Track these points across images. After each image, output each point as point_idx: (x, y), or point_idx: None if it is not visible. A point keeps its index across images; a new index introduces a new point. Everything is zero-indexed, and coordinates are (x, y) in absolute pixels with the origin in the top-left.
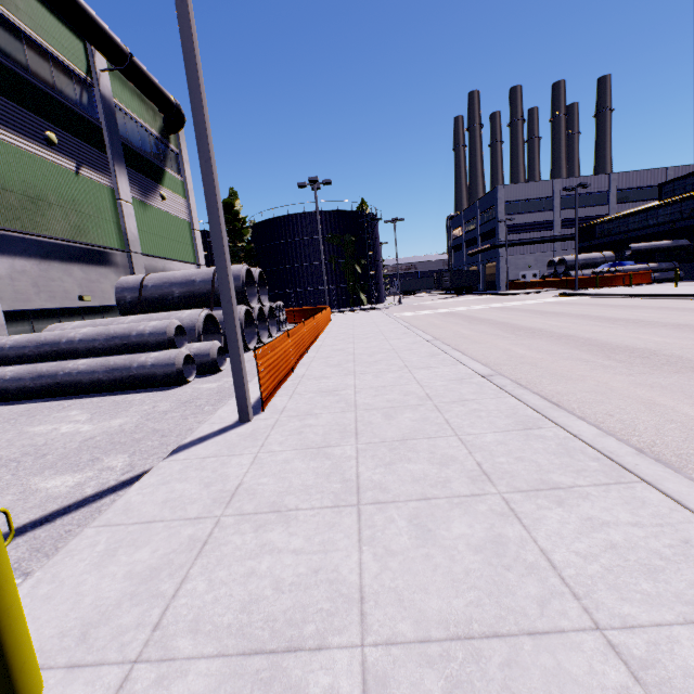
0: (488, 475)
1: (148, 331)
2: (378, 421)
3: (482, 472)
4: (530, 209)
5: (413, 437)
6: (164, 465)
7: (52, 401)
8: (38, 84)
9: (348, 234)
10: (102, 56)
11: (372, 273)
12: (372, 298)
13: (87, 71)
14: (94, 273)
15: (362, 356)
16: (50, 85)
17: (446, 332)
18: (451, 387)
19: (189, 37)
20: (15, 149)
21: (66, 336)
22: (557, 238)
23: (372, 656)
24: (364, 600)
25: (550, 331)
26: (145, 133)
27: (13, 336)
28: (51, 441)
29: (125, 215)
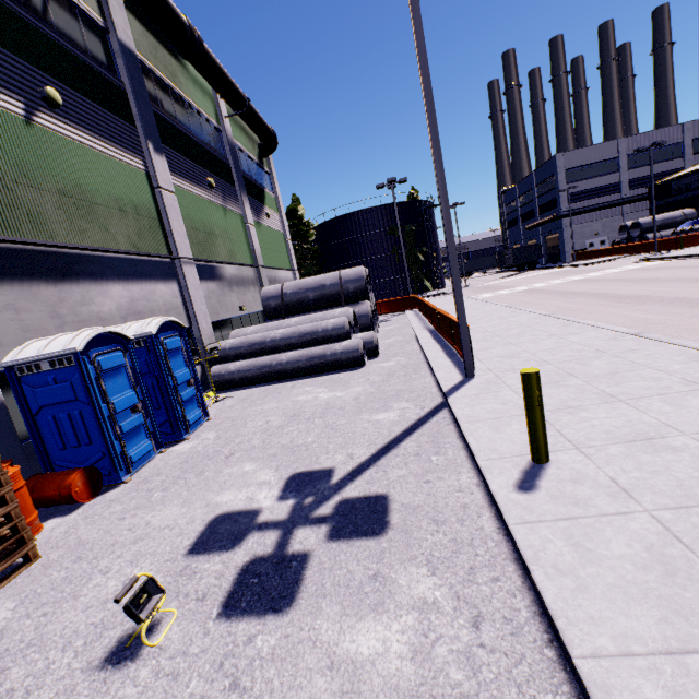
0: (694, 382)
1: (330, 327)
2: (578, 367)
3: (688, 381)
4: (594, 174)
5: (617, 372)
6: (454, 400)
7: (272, 385)
8: (198, 141)
9: (408, 224)
10: (223, 105)
11: (433, 260)
12: (435, 284)
13: (217, 120)
14: (243, 287)
15: (499, 332)
16: (202, 139)
17: (548, 307)
18: (612, 344)
19: (434, 125)
20: (196, 197)
21: (269, 337)
22: (626, 200)
23: (693, 436)
24: (669, 425)
25: (657, 296)
26: (250, 162)
27: (228, 340)
28: (330, 402)
29: (252, 236)
